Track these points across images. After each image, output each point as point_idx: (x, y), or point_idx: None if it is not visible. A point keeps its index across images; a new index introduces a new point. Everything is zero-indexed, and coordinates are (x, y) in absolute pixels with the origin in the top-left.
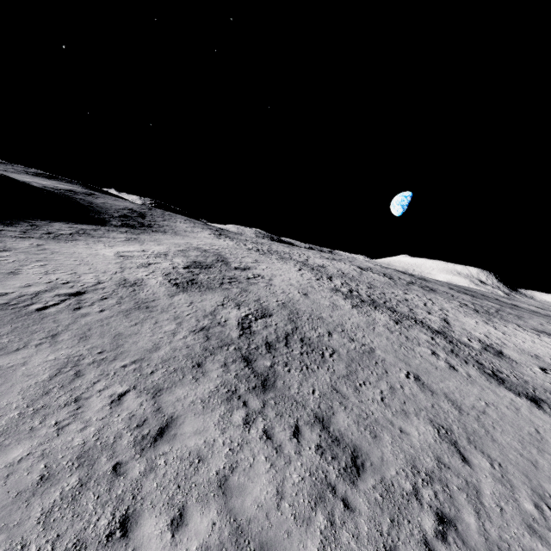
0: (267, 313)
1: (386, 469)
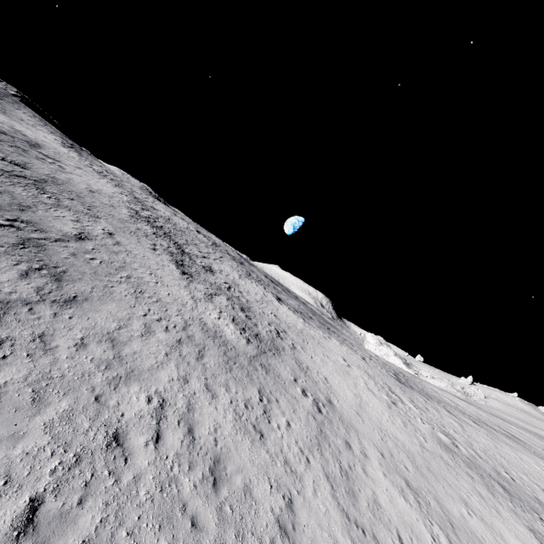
0: (23, 167)
1: (4, 211)
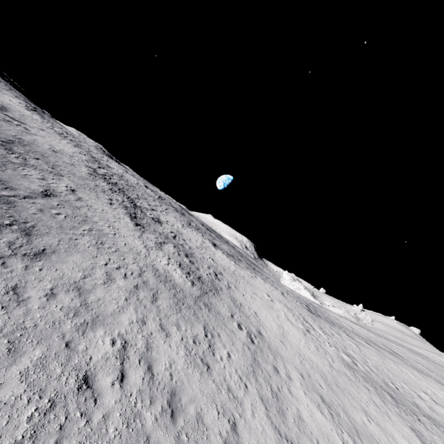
0: None
1: None
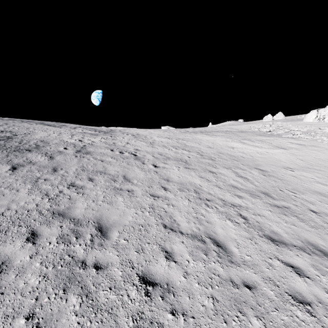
0: None
1: None
